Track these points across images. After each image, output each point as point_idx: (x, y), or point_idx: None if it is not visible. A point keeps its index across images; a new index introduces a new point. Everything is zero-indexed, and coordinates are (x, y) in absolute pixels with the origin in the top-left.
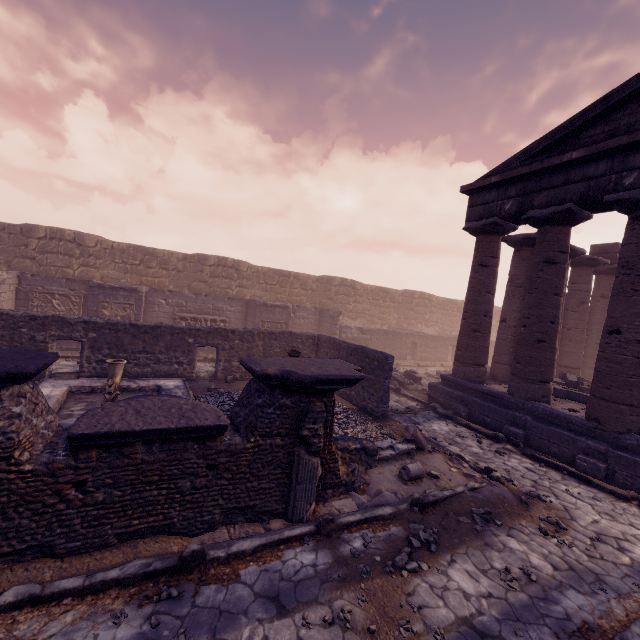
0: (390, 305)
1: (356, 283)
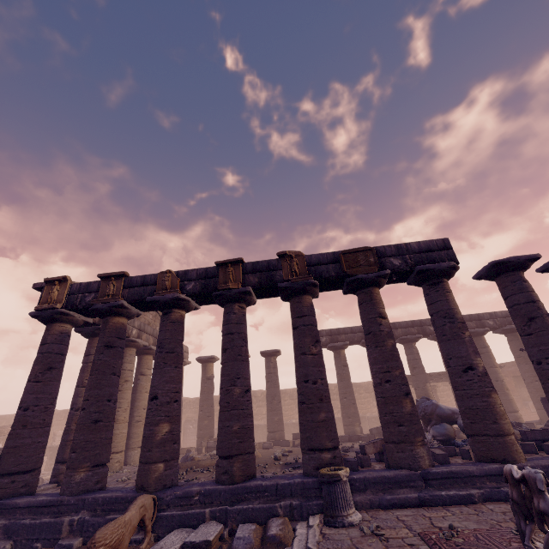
0: (290, 402)
1: (256, 392)
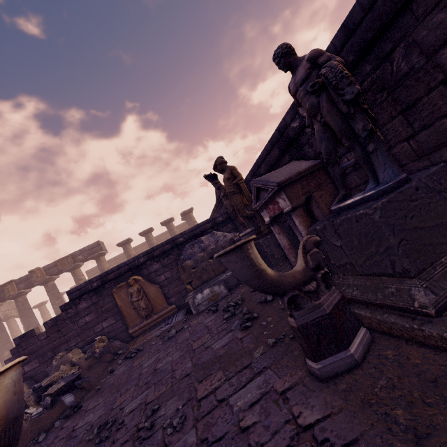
0: None
1: None
